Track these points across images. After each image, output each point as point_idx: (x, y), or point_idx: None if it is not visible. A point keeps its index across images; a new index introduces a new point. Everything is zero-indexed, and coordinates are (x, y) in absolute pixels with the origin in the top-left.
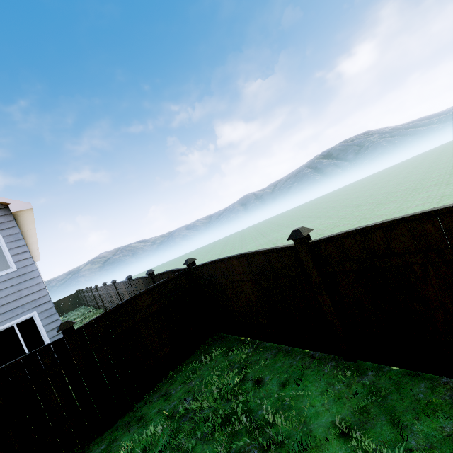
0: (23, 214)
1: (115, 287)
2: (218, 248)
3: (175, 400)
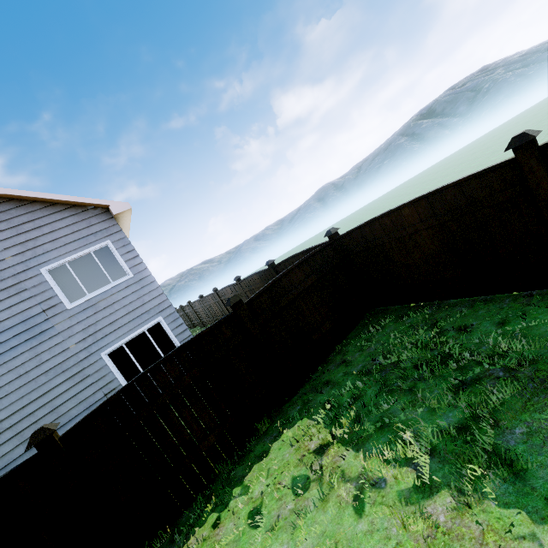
0: (122, 218)
1: (217, 295)
2: None
3: (360, 363)
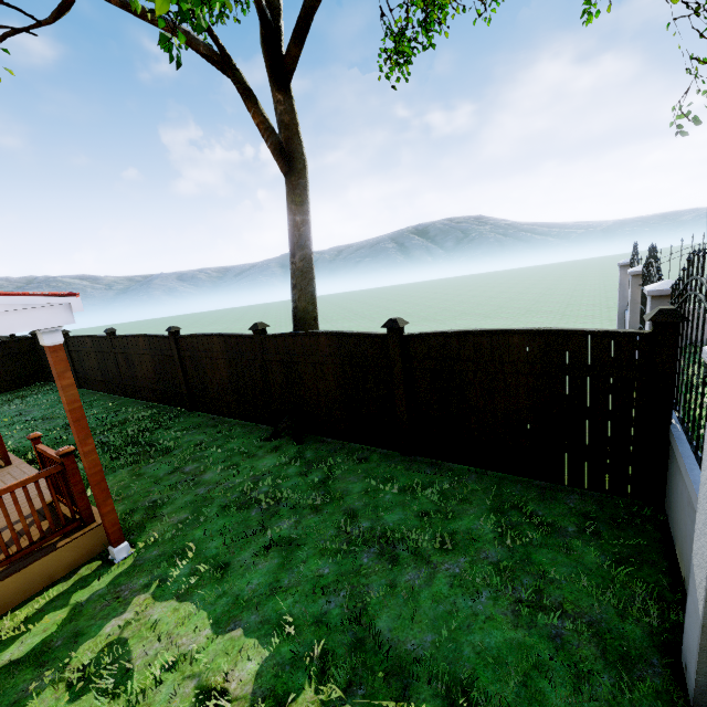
0: None
1: None
2: (165, 325)
3: None
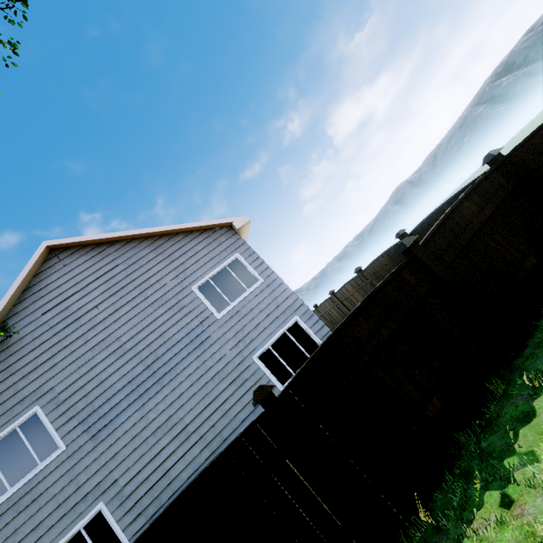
0: (242, 233)
1: (335, 297)
2: None
3: None
